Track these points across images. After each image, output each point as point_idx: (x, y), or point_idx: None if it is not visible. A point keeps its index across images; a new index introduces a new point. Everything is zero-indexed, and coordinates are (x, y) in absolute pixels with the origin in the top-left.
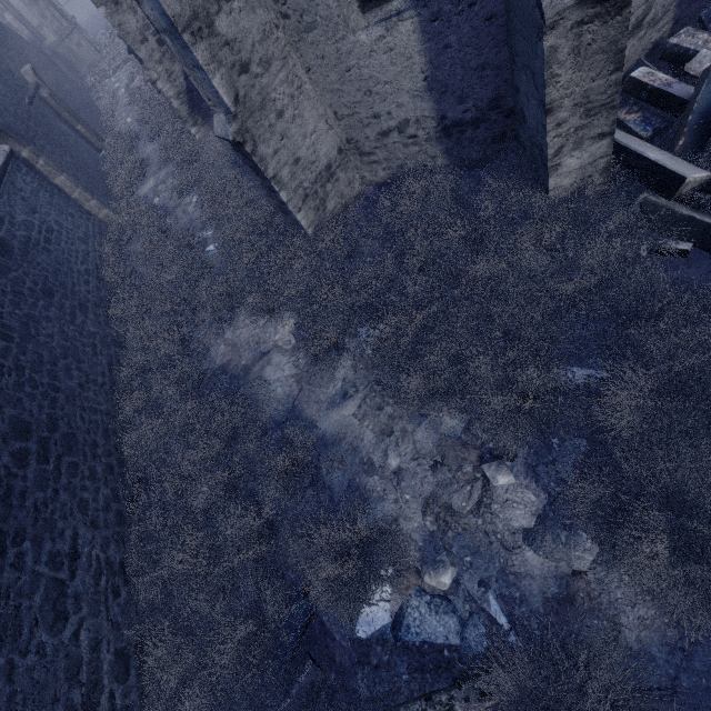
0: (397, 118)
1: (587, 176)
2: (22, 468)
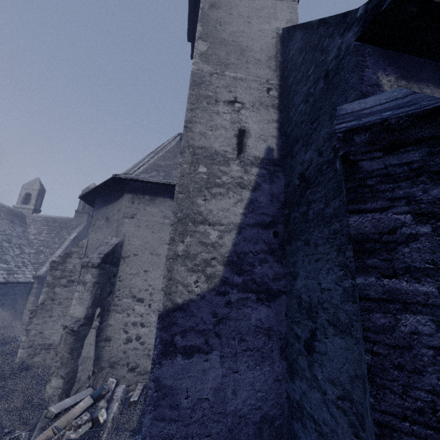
0: None
1: (55, 394)
2: None
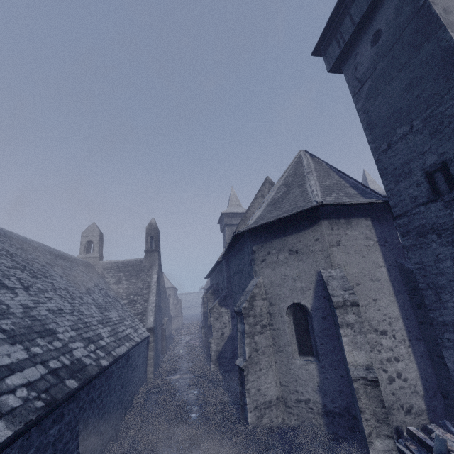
0: (305, 396)
1: None
2: (75, 439)
